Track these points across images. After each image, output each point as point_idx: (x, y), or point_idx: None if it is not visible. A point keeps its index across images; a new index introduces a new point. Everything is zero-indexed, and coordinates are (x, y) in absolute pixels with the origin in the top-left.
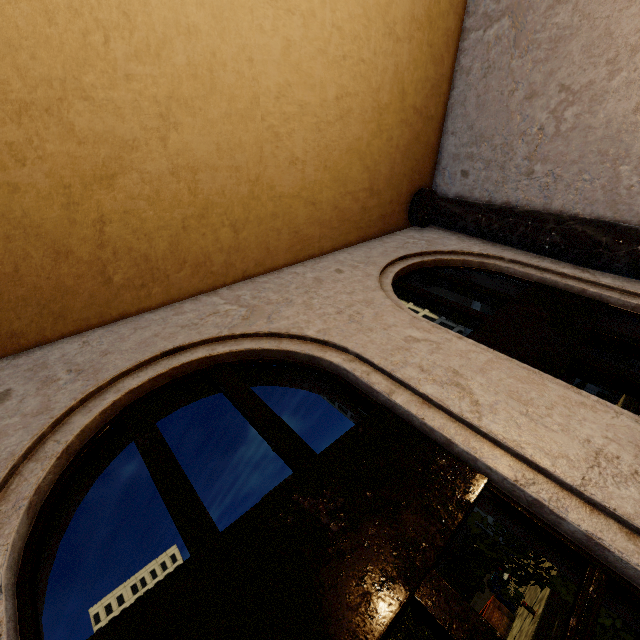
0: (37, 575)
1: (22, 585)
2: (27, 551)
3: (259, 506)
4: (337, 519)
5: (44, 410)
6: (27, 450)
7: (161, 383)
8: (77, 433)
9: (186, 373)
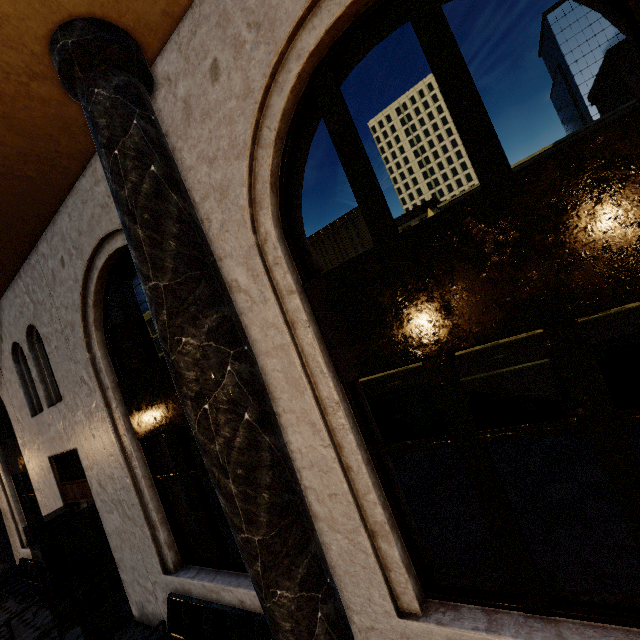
0: (293, 221)
1: (286, 234)
2: (281, 214)
3: (430, 221)
4: (501, 252)
5: (248, 92)
6: (252, 139)
7: (341, 30)
8: (279, 119)
9: (369, 4)
